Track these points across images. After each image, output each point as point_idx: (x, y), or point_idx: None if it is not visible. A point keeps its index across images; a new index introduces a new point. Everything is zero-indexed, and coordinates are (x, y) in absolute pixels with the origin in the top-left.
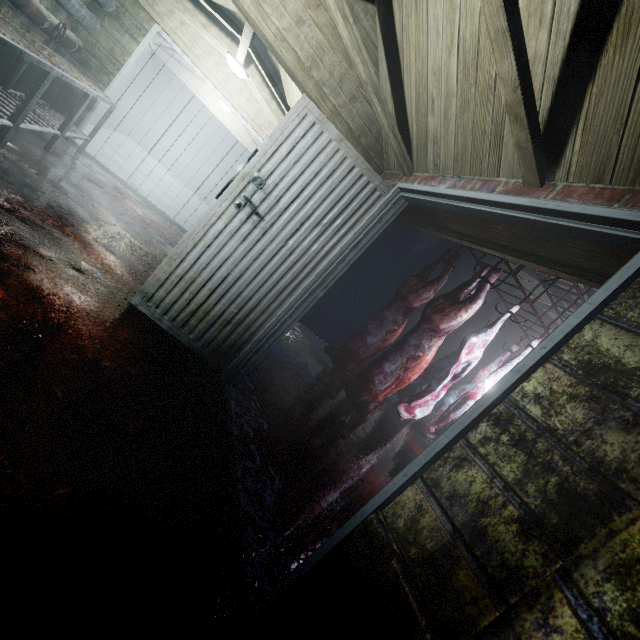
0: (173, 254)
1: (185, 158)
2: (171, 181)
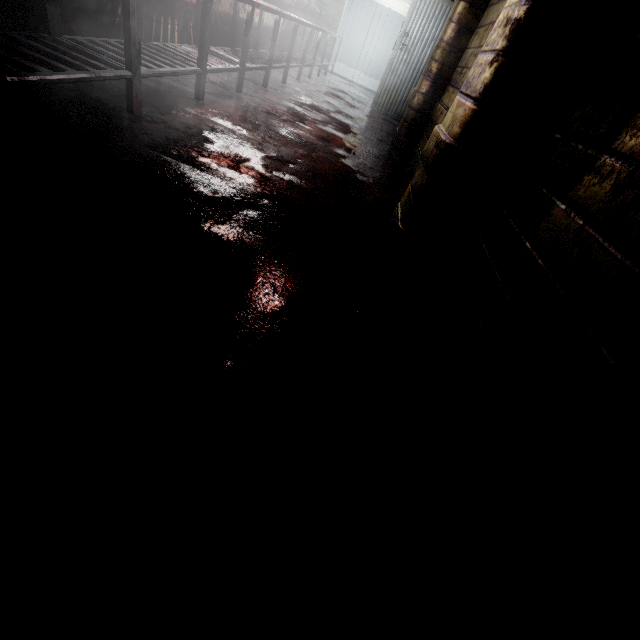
0: (381, 82)
1: (375, 57)
2: (369, 79)
